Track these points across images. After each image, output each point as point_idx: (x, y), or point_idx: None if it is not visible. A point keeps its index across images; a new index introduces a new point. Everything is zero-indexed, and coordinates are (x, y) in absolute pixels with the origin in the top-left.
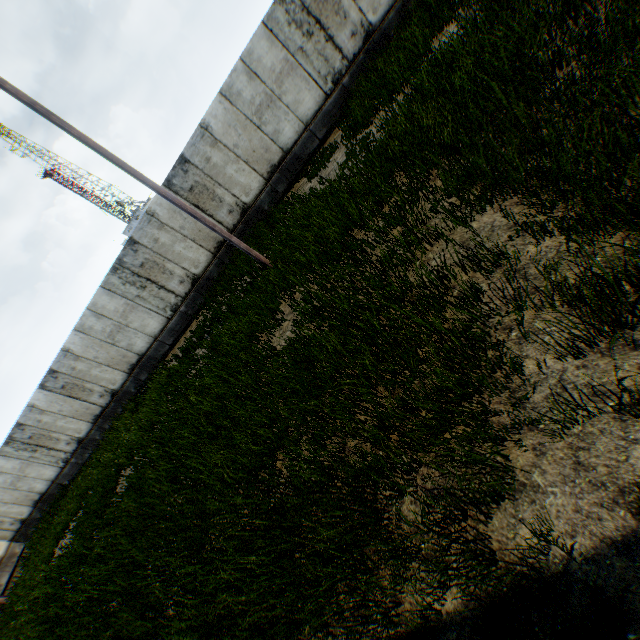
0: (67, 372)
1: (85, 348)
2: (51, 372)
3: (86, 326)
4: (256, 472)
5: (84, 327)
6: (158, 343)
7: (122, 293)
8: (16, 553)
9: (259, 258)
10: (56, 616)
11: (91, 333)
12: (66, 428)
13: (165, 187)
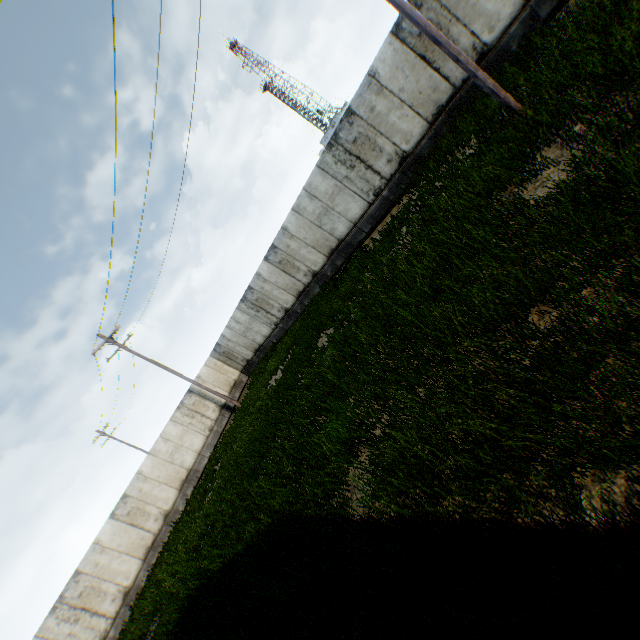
0: (283, 249)
1: (297, 228)
2: (272, 247)
3: (300, 207)
4: (493, 327)
5: (299, 208)
6: (356, 230)
7: (332, 173)
8: (243, 381)
9: (507, 102)
10: (274, 419)
11: (303, 214)
12: (278, 298)
13: (392, 36)
